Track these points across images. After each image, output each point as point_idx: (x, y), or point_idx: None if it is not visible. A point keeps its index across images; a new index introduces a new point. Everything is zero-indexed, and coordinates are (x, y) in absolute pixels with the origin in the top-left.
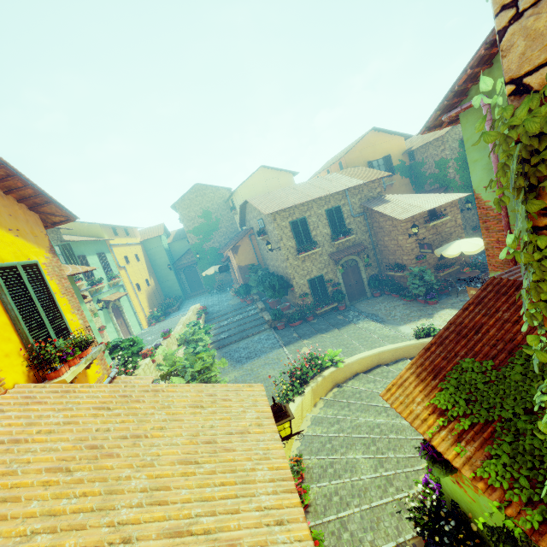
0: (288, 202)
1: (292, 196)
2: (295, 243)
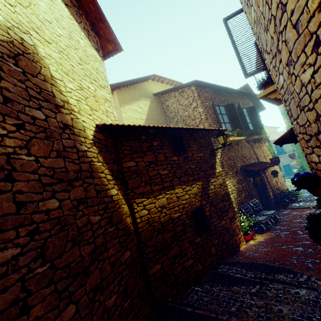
0: (273, 138)
1: (275, 136)
2: (276, 152)
